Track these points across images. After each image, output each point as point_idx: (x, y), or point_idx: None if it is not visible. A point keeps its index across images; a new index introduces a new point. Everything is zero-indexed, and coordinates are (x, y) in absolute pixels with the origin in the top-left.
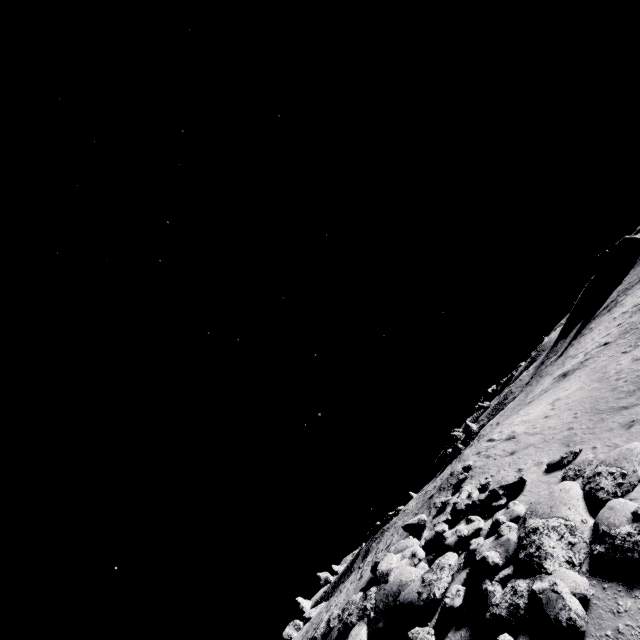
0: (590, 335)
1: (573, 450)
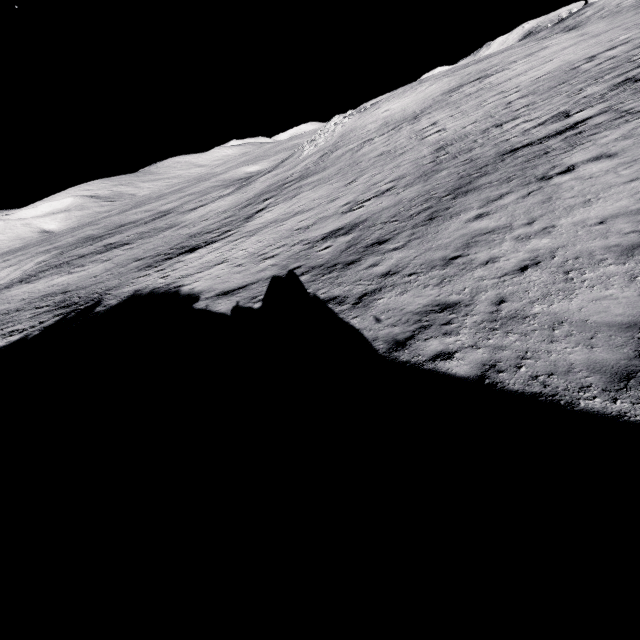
0: (595, 39)
1: (333, 136)
